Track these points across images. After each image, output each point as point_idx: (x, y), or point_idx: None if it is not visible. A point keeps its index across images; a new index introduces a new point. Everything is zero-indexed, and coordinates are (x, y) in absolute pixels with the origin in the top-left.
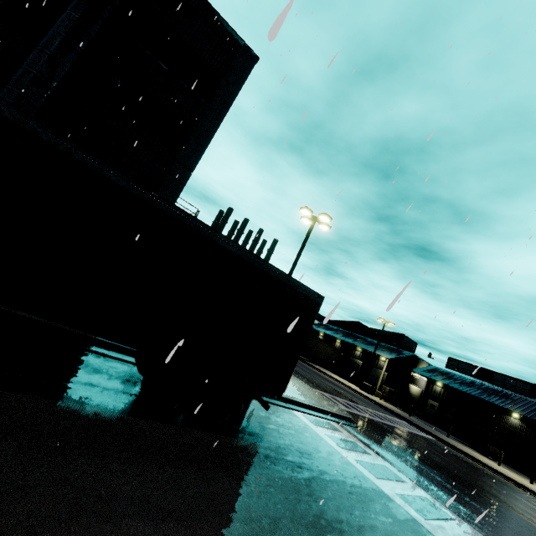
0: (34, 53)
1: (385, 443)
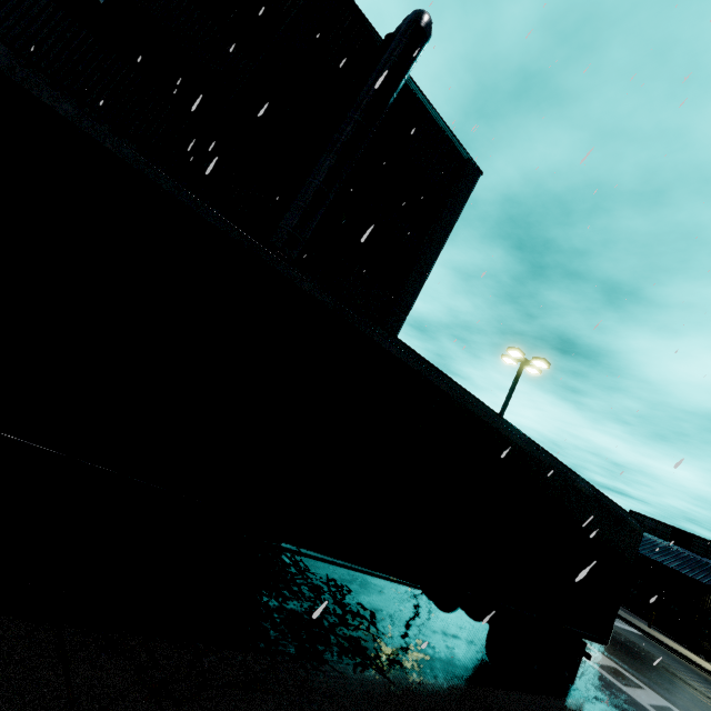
0: (293, 209)
1: (630, 660)
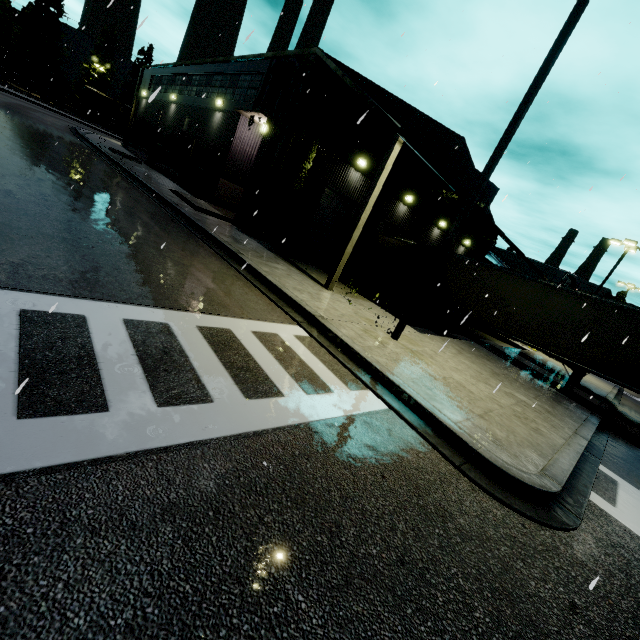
0: None
1: None
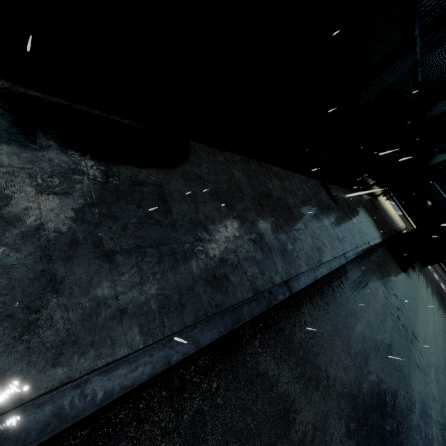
0: None
1: None
